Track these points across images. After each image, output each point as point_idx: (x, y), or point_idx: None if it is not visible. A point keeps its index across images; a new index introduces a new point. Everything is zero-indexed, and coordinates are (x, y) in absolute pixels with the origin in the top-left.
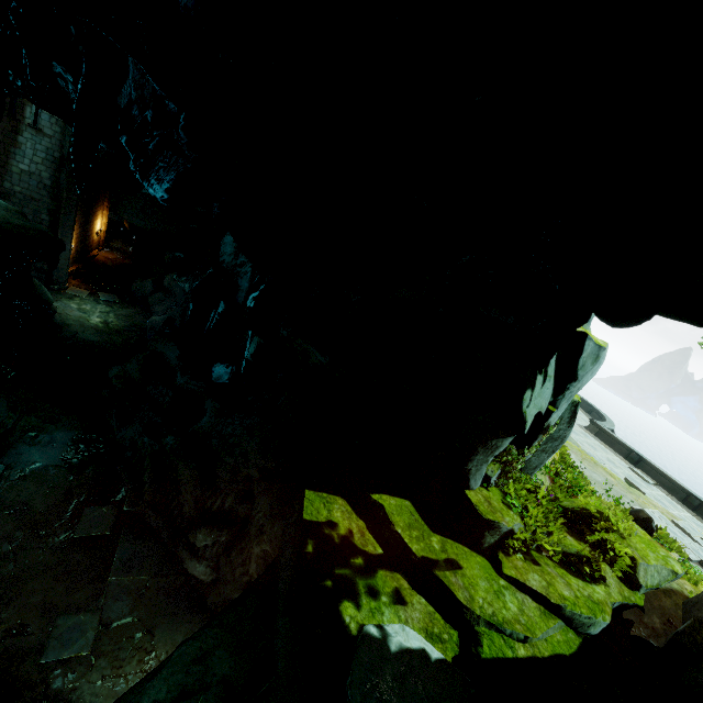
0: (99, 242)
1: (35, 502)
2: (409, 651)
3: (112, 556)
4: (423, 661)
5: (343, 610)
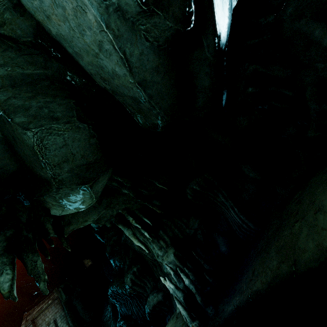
0: None
1: None
2: None
3: None
4: None
5: None
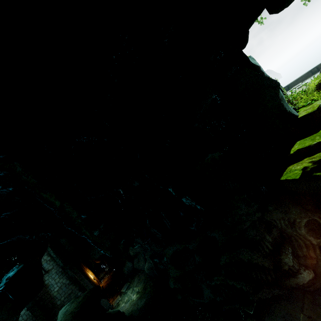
0: (97, 281)
1: None
2: None
3: None
4: None
5: None
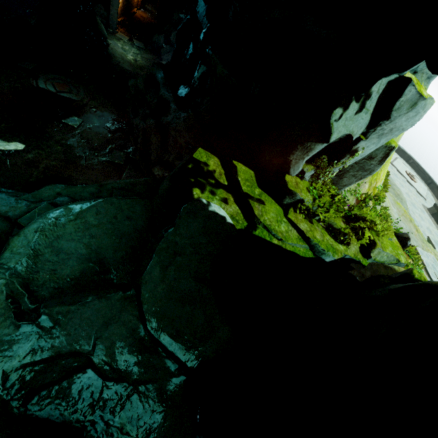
0: (138, 2)
1: (94, 141)
2: (217, 214)
3: (123, 174)
4: (222, 219)
5: (194, 190)
